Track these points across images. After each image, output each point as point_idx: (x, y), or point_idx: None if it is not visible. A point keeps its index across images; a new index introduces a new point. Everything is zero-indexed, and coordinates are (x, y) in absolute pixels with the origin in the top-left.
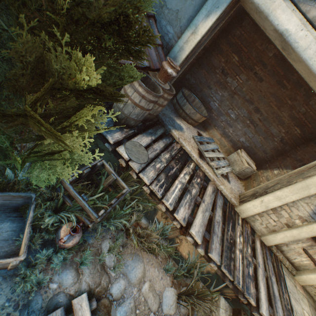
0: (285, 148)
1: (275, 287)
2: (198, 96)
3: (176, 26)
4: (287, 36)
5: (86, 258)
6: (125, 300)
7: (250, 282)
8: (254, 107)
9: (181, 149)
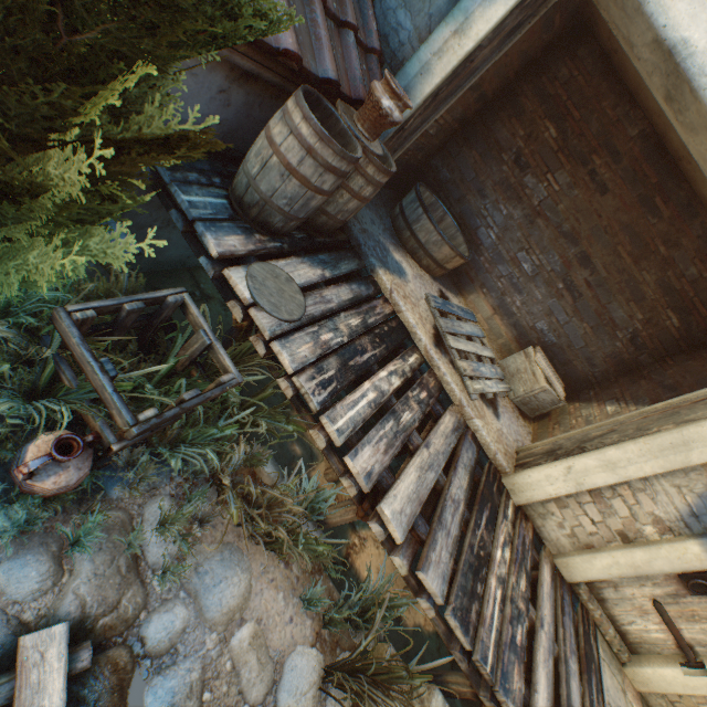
0: (638, 359)
1: (576, 685)
2: (454, 210)
3: (419, 13)
4: (683, 58)
5: (90, 533)
6: (177, 660)
7: (514, 662)
8: (579, 252)
9: (393, 318)
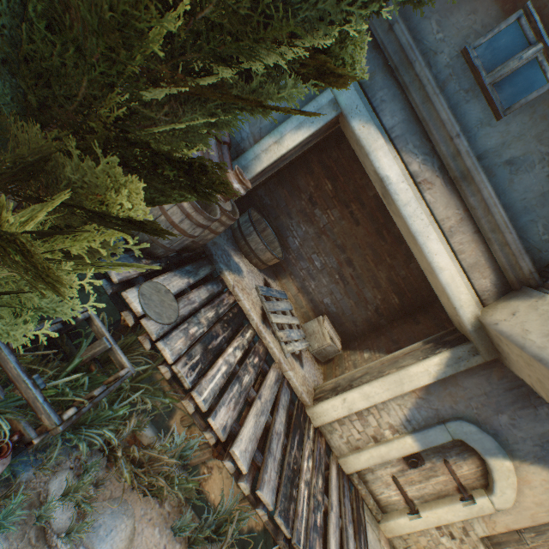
0: (380, 322)
1: (352, 543)
2: (273, 224)
3: (254, 125)
4: (387, 184)
5: (8, 516)
6: None
7: (317, 538)
8: (346, 257)
9: (235, 305)
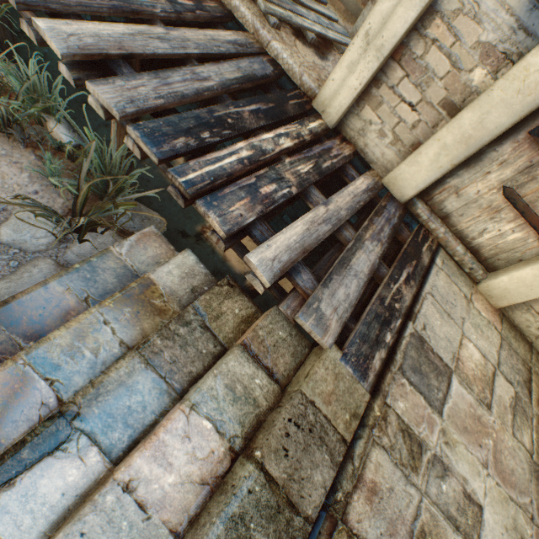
0: None
1: (367, 258)
2: None
3: None
4: None
5: None
6: None
7: (245, 199)
8: None
9: None
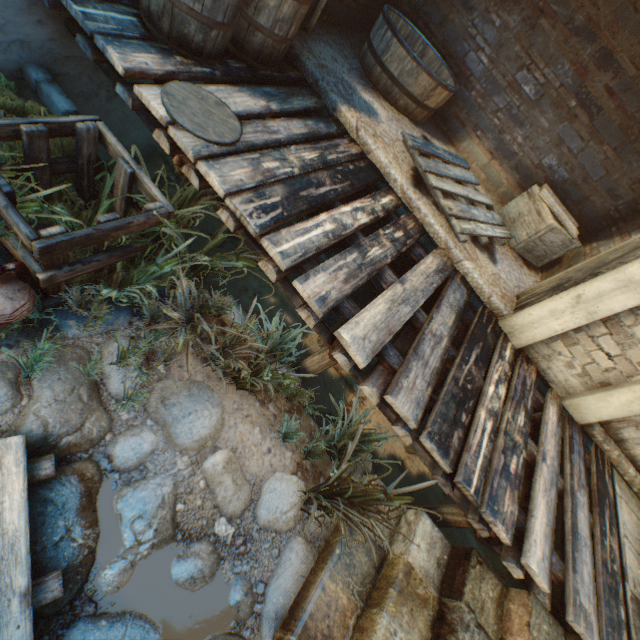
0: None
1: (584, 516)
2: (436, 39)
3: None
4: None
5: (38, 361)
6: (147, 476)
7: (506, 488)
8: (598, 50)
9: (361, 159)
